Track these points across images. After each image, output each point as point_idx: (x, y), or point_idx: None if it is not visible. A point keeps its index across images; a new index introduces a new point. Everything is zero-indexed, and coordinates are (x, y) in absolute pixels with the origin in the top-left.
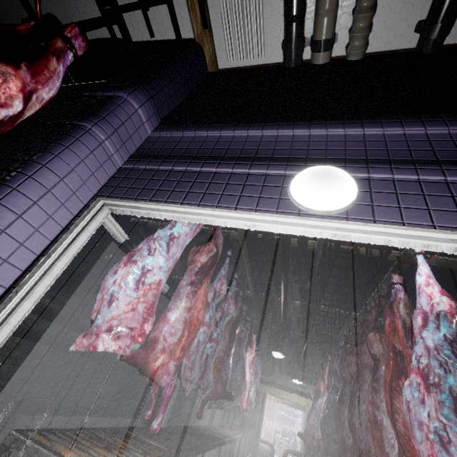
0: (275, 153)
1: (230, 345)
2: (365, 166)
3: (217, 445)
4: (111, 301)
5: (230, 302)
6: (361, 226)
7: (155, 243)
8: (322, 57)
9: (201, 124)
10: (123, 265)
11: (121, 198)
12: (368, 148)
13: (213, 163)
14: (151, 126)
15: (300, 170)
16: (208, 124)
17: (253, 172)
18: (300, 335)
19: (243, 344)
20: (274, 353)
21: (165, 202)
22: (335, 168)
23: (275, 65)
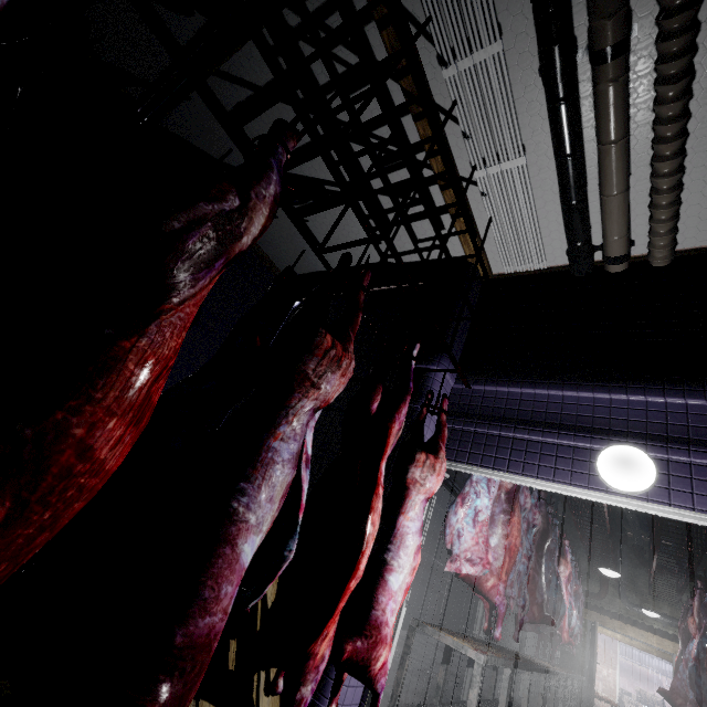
0: (578, 420)
1: (541, 560)
2: (665, 446)
3: (542, 671)
4: (459, 536)
5: (534, 511)
6: (659, 507)
7: (477, 486)
8: (618, 267)
9: (499, 377)
10: (460, 508)
11: (455, 461)
12: (669, 422)
13: (523, 429)
14: (453, 379)
15: (604, 445)
16: (507, 378)
17: (562, 442)
18: (647, 540)
19: (554, 555)
20: (602, 569)
21: (493, 469)
22: (635, 453)
23: (560, 271)
